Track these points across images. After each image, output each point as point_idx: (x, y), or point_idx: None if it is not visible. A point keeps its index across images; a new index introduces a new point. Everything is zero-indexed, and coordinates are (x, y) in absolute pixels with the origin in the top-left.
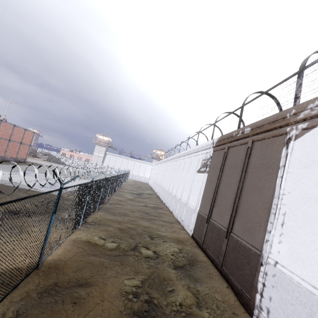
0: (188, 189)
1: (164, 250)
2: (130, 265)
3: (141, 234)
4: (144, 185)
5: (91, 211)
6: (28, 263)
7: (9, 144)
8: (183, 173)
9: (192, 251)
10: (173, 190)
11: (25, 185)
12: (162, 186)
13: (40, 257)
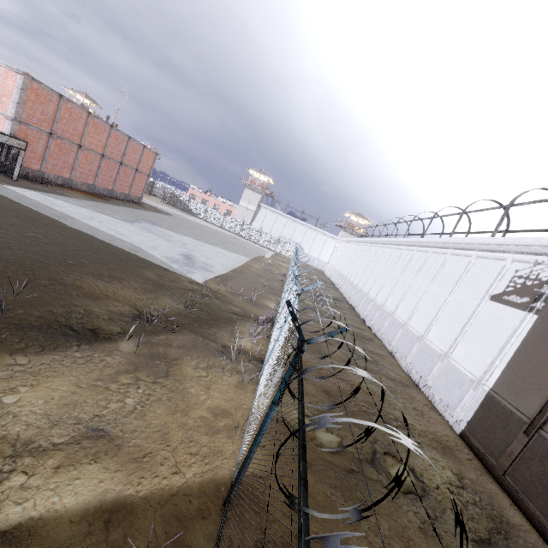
0: (450, 326)
1: (428, 473)
2: (385, 513)
3: (369, 414)
4: (319, 275)
5: (271, 339)
6: (200, 475)
7: (120, 170)
8: (436, 285)
9: (482, 485)
10: (397, 310)
11: (150, 253)
12: (363, 290)
13: (234, 487)
